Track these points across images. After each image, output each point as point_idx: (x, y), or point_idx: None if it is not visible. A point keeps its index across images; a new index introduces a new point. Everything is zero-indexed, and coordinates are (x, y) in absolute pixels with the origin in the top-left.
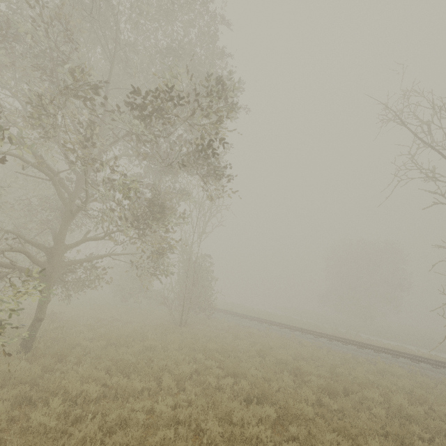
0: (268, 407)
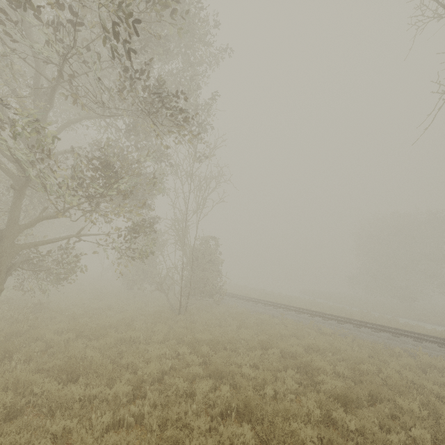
0: (246, 429)
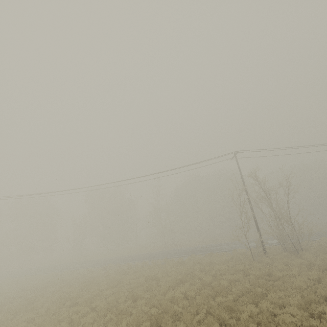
0: None
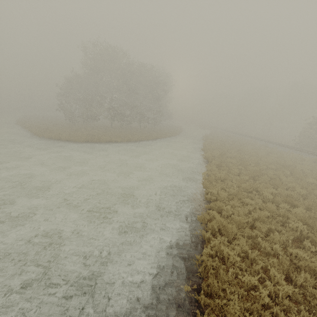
0: None
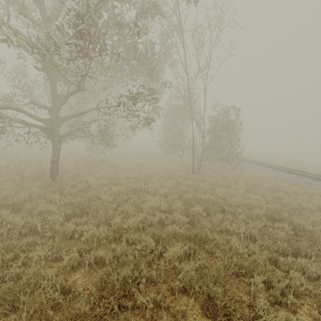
0: None
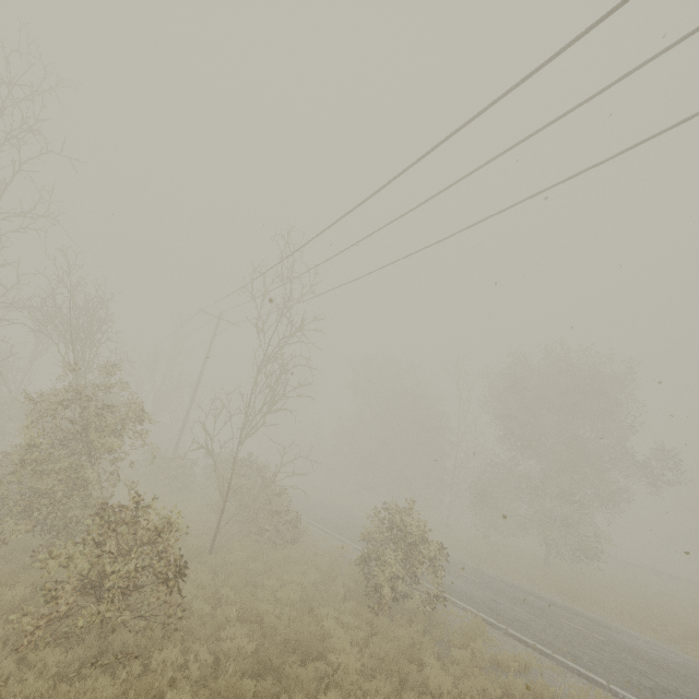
0: None
